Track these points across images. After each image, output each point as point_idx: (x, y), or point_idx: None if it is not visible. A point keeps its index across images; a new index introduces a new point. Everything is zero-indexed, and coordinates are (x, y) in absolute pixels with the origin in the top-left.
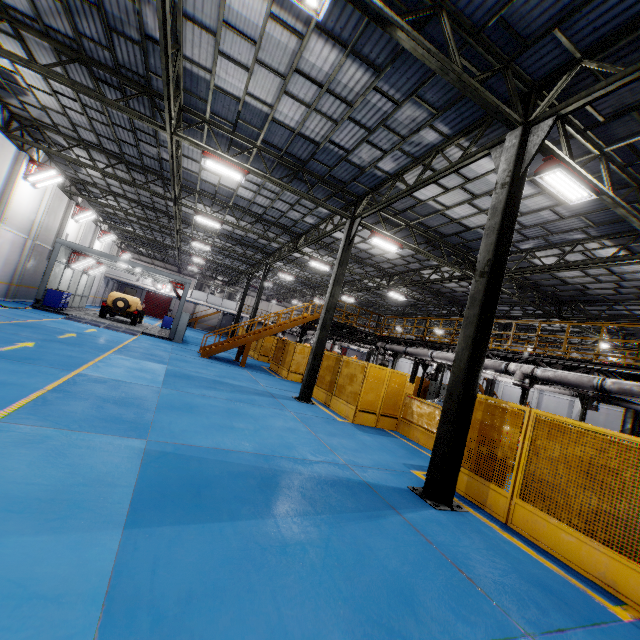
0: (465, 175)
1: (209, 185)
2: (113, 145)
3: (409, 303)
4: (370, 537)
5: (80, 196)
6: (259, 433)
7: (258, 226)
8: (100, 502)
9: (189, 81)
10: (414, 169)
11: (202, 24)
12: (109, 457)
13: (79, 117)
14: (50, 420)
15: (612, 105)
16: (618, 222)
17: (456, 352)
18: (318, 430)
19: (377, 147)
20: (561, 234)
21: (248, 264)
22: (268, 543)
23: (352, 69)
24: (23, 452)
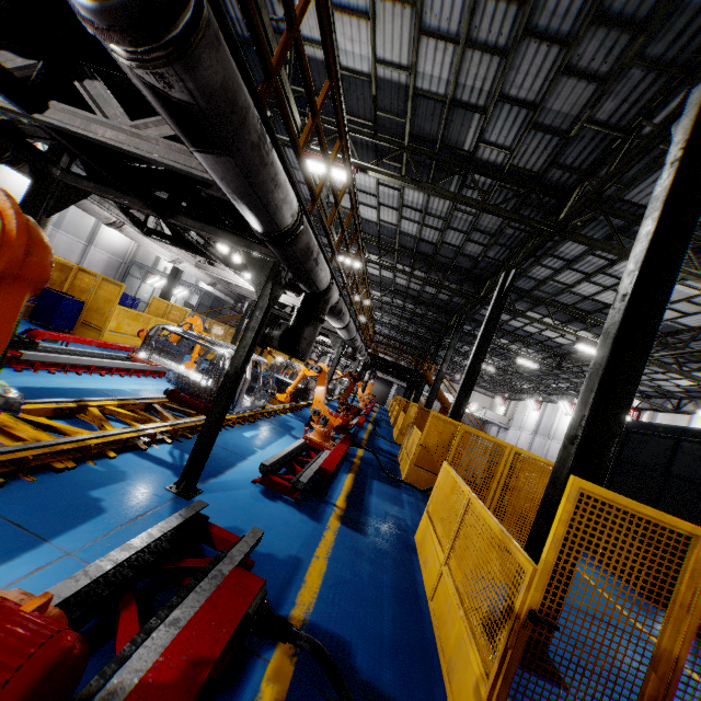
0: None
1: None
2: None
3: (436, 327)
4: None
5: None
6: None
7: None
8: None
9: None
10: None
11: None
12: None
13: None
14: None
15: None
16: None
17: None
18: None
19: None
20: None
21: None
22: None
23: None
24: None
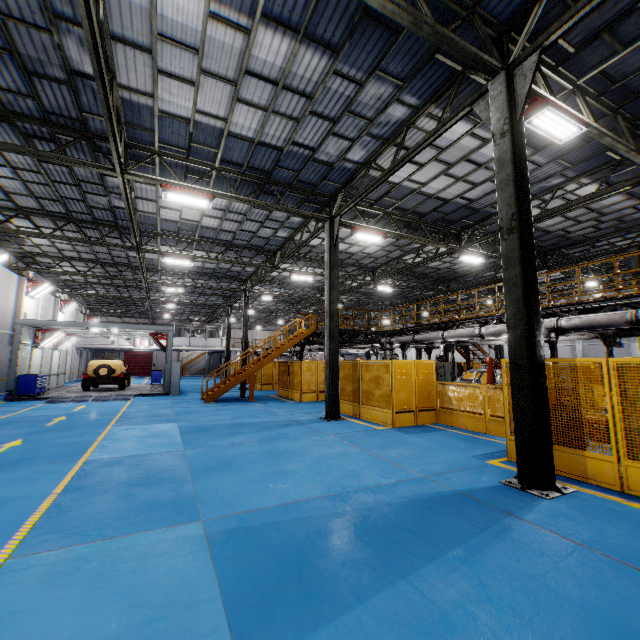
0: (438, 145)
1: (170, 223)
2: (57, 205)
3: (394, 293)
4: (519, 562)
5: (31, 270)
6: (315, 470)
7: (229, 254)
8: (189, 638)
9: (130, 113)
10: (385, 152)
11: (134, 43)
12: (169, 561)
13: (13, 183)
14: (75, 534)
15: (582, 32)
16: (595, 156)
17: (507, 320)
18: (368, 446)
19: (344, 137)
20: (539, 183)
21: (224, 296)
22: (424, 619)
23: (307, 56)
24: (56, 595)
